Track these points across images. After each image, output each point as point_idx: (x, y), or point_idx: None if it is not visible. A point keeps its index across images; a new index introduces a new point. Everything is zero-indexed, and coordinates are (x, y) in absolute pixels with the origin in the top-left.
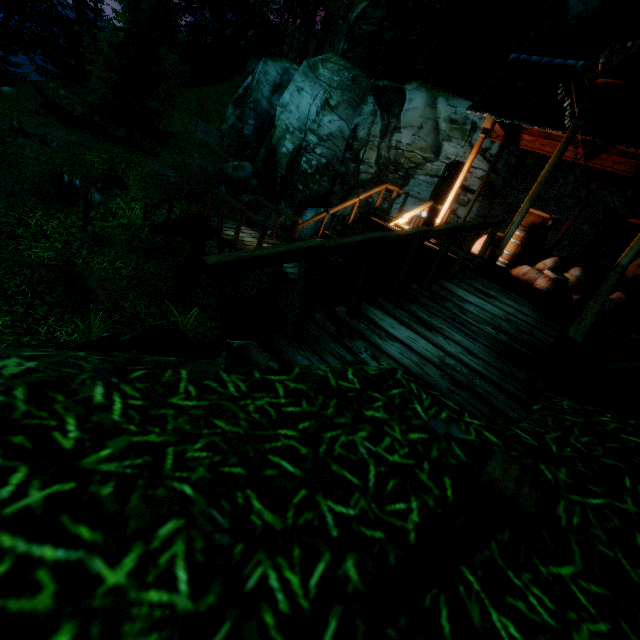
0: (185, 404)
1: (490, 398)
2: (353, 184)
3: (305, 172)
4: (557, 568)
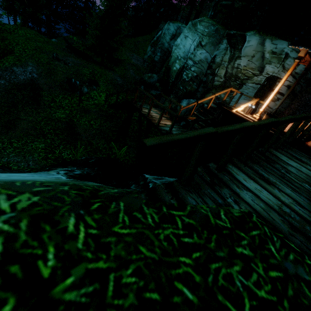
0: (122, 232)
1: None
2: (210, 87)
3: (184, 80)
4: None
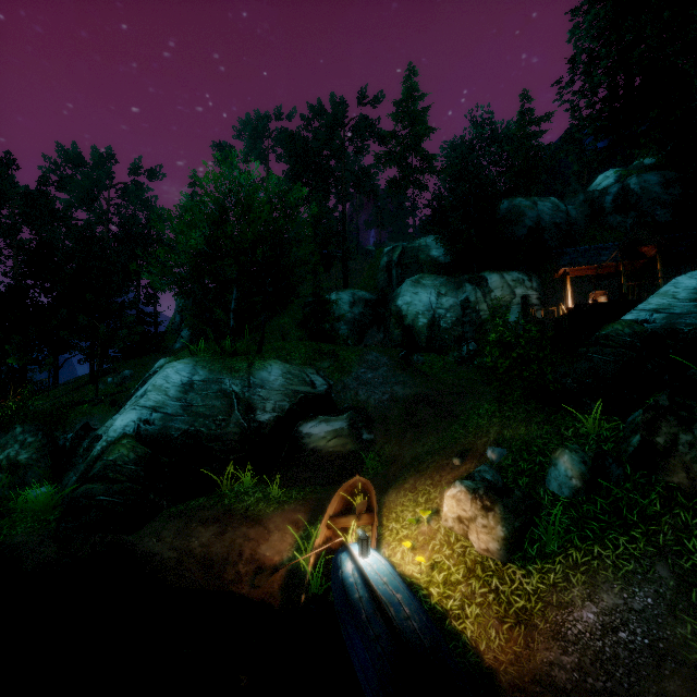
0: None
1: None
2: (479, 323)
3: (446, 328)
4: None
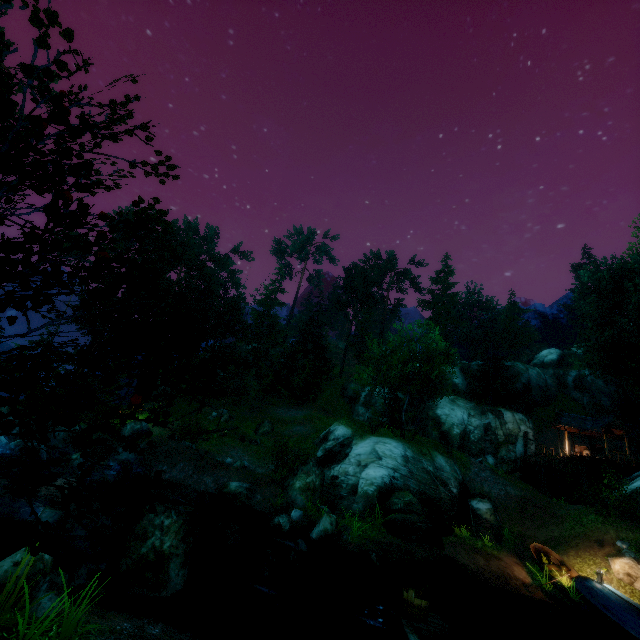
0: None
1: None
2: (496, 443)
3: (474, 441)
4: None
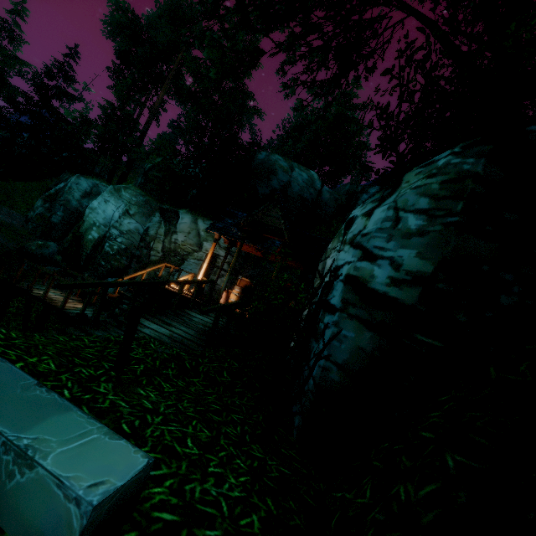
0: (41, 339)
1: (189, 345)
2: (146, 262)
3: (108, 253)
4: (193, 379)
